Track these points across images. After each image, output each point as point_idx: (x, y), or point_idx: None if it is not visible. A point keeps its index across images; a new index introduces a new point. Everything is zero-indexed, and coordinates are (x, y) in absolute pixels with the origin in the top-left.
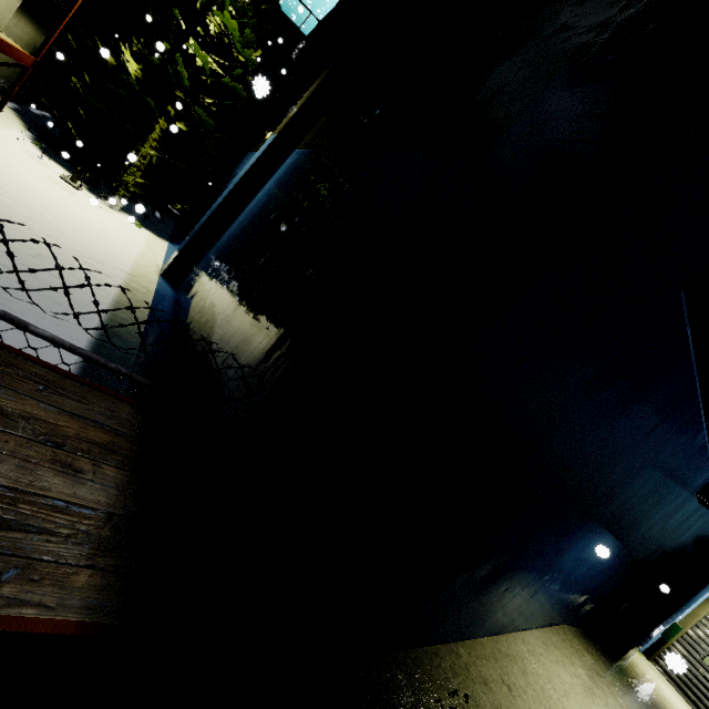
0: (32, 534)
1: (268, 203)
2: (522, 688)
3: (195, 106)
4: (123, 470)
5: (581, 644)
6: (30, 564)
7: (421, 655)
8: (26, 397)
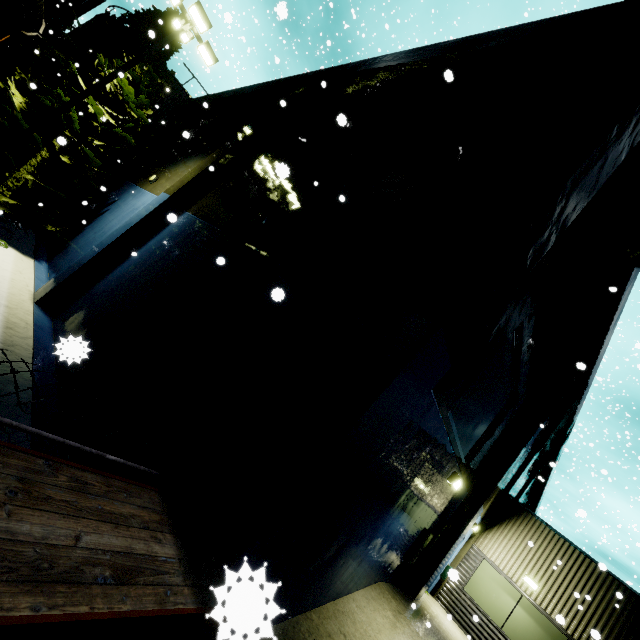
0: (165, 575)
1: (163, 258)
2: (353, 633)
3: (82, 144)
4: (172, 534)
5: (389, 593)
6: (171, 588)
7: (287, 625)
8: (125, 503)
